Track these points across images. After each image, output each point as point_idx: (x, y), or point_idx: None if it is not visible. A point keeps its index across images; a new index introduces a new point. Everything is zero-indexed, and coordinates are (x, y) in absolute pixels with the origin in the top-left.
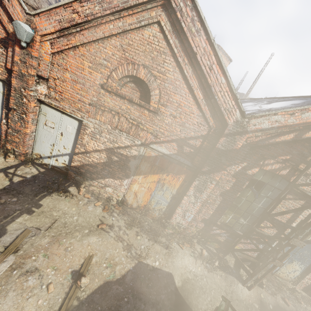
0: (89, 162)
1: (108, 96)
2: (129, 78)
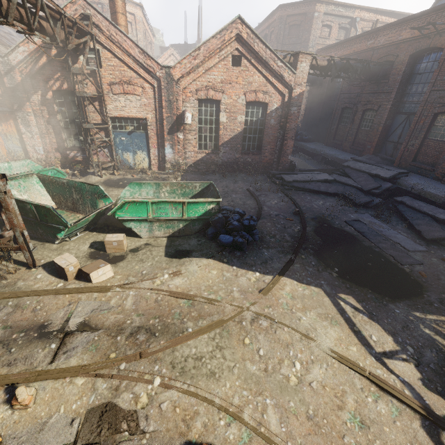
0: None
1: None
2: None
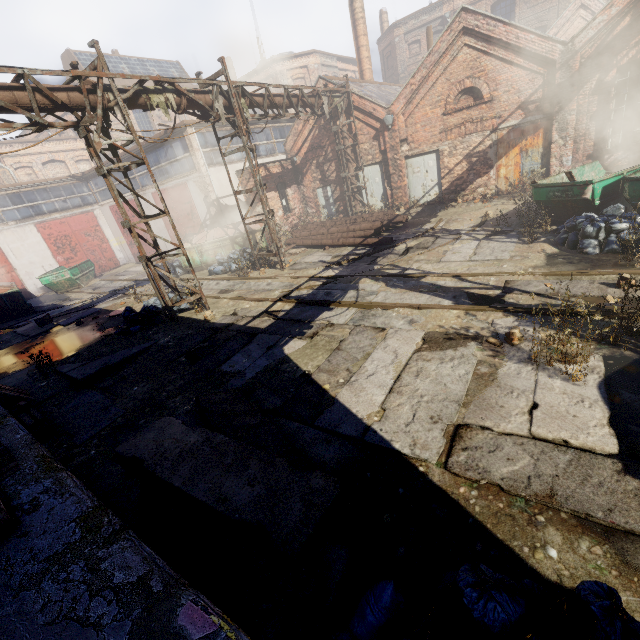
0: (455, 178)
1: (450, 118)
2: (460, 94)
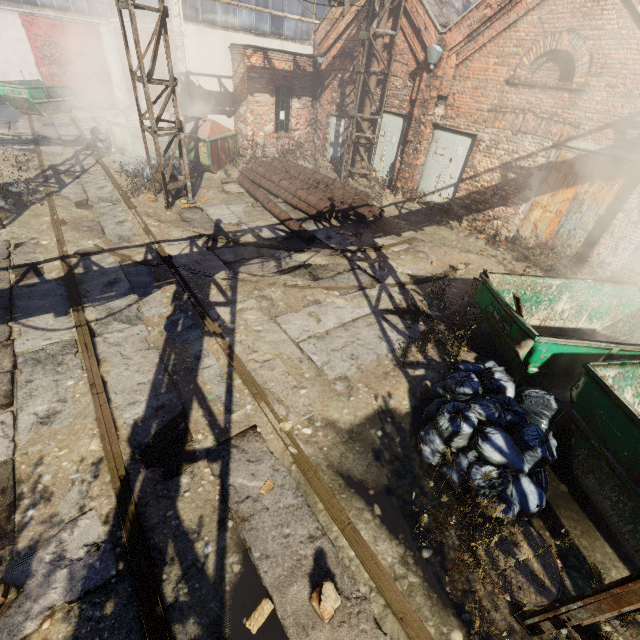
0: (477, 189)
1: (513, 92)
2: (546, 57)
